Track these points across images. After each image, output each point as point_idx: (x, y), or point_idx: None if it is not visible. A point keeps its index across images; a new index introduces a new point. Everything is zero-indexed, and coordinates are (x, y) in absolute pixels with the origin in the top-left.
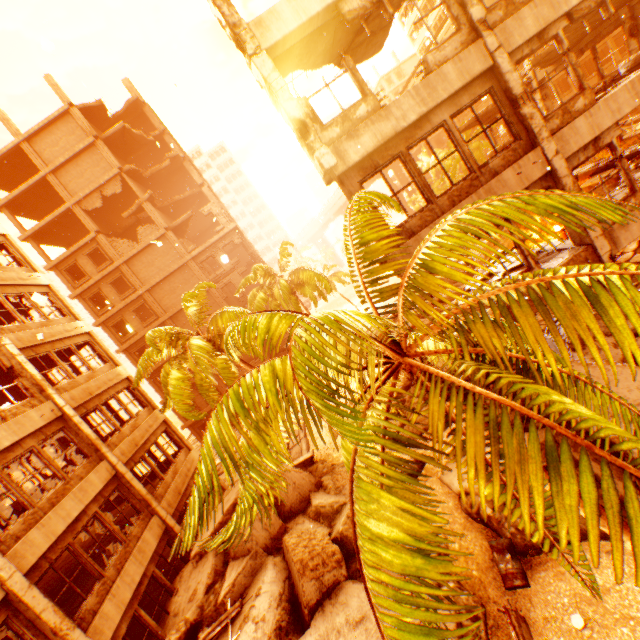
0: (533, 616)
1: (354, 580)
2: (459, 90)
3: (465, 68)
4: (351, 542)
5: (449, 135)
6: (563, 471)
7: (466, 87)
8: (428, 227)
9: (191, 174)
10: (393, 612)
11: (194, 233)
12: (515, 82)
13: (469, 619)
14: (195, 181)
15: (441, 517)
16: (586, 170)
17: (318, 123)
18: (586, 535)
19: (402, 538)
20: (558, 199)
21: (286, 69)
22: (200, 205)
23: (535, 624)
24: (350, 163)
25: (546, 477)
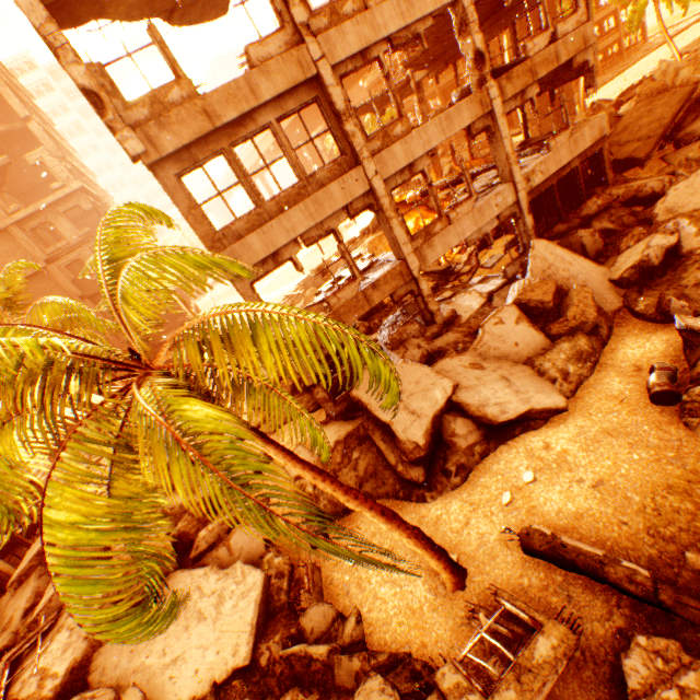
0: (327, 564)
1: (184, 569)
2: (285, 93)
3: (290, 71)
4: (189, 536)
5: (277, 139)
6: (174, 457)
7: (293, 91)
8: (256, 232)
9: (7, 100)
10: (213, 587)
11: (23, 186)
12: (338, 97)
13: (277, 578)
14: (15, 111)
15: (122, 500)
16: (438, 184)
17: (120, 99)
18: (373, 497)
19: (80, 520)
20: (203, 257)
21: (82, 15)
22: (29, 147)
23: (327, 570)
24: (163, 153)
25: (289, 459)
